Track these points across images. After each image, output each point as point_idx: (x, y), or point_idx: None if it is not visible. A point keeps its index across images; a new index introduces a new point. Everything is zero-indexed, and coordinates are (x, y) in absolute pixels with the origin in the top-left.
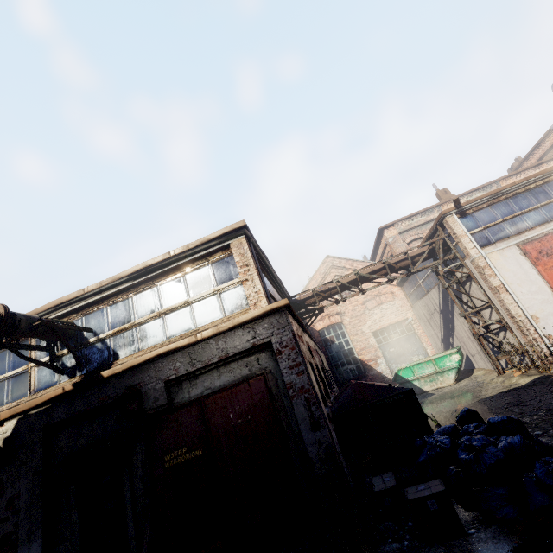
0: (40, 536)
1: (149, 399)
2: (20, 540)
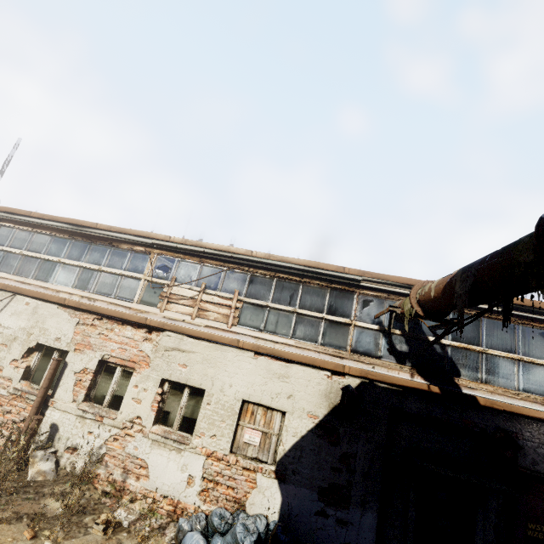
0: (376, 510)
1: (526, 457)
2: (352, 499)
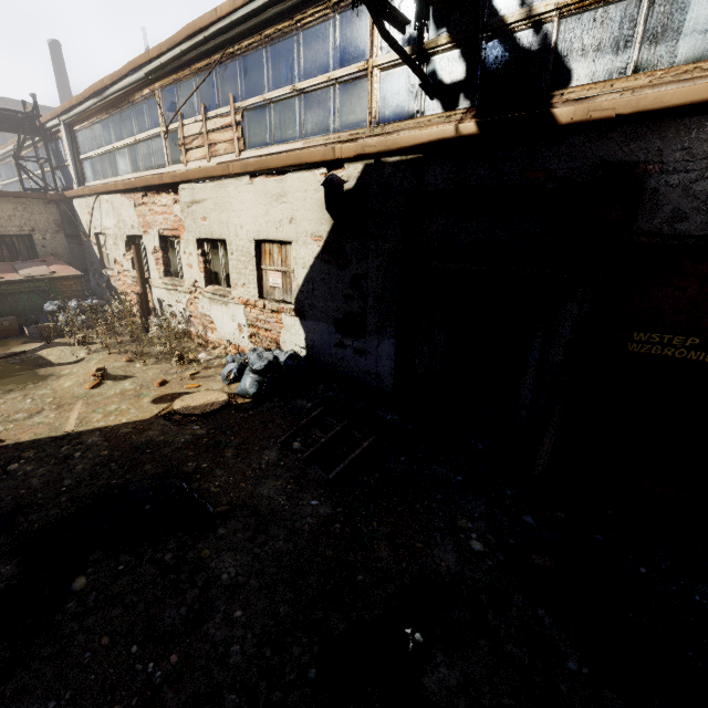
0: (393, 336)
1: (658, 211)
2: (368, 328)
